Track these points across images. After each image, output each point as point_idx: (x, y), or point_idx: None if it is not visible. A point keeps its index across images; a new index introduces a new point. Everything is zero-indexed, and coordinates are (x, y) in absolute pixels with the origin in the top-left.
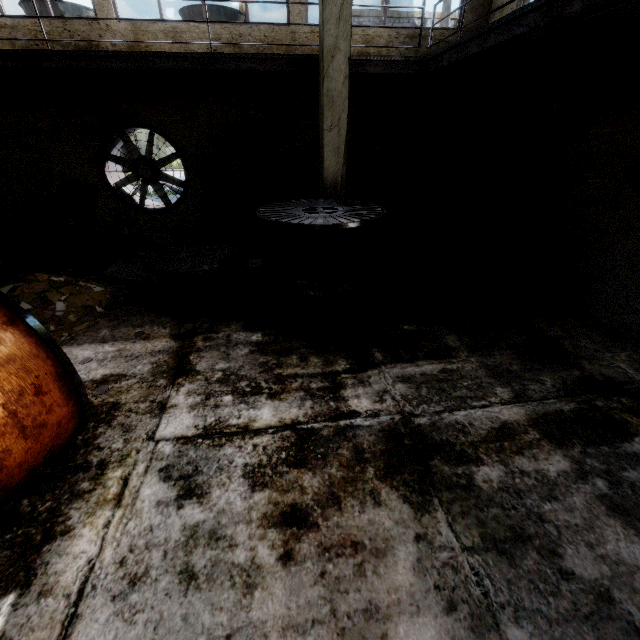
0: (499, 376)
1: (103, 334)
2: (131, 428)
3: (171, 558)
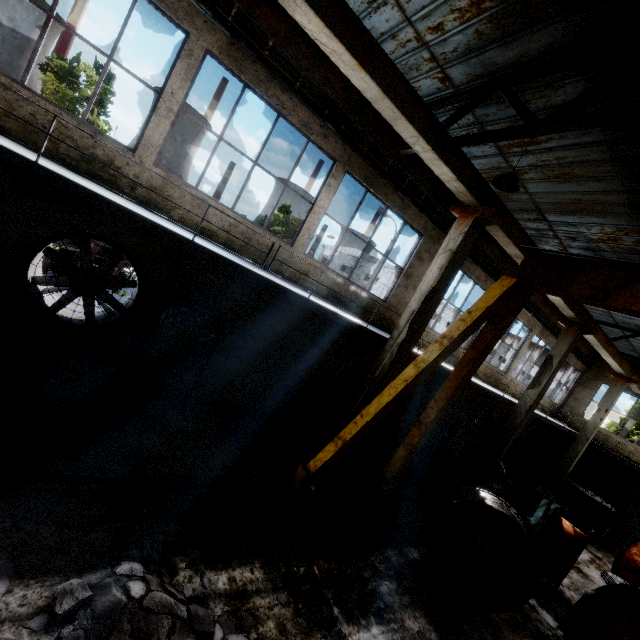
0: None
1: None
2: None
3: None
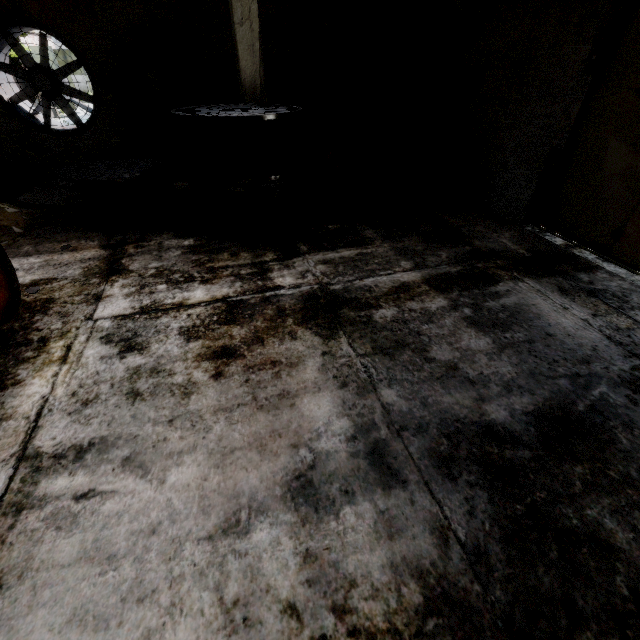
0: (405, 254)
1: (26, 250)
2: (68, 314)
3: (118, 387)
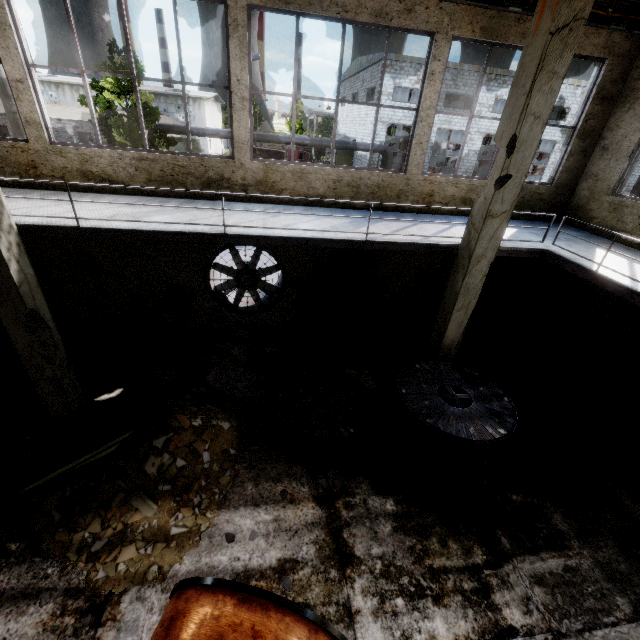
0: (614, 579)
1: (250, 491)
2: None
3: None
